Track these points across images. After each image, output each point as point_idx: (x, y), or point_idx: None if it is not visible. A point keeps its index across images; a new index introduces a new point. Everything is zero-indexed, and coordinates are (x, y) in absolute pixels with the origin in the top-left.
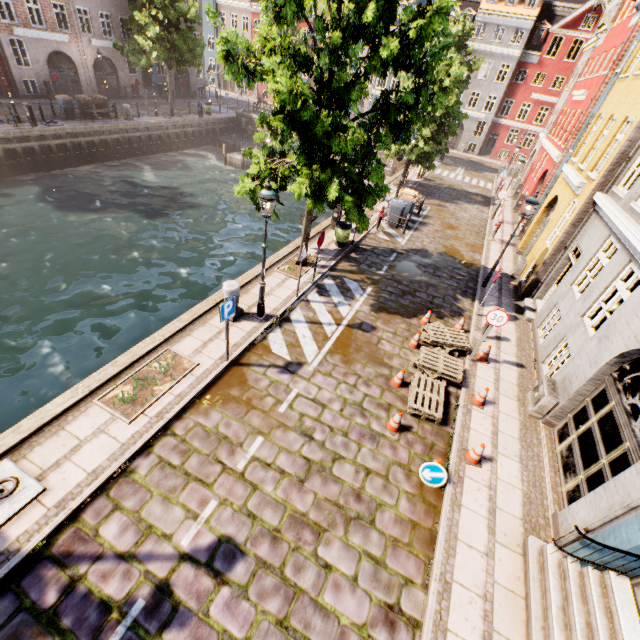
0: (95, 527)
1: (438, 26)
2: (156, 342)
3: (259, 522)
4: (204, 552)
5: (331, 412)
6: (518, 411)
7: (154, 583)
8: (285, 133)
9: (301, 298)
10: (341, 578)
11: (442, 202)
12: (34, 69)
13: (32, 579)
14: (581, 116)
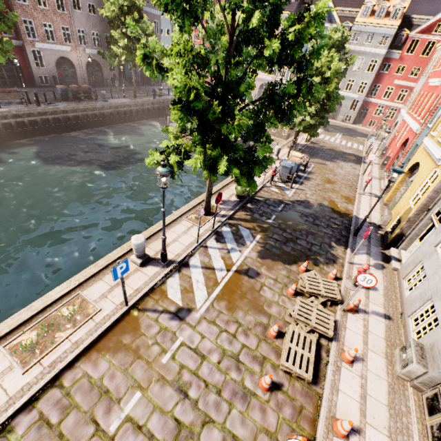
0: None
1: (314, 29)
2: (70, 286)
3: None
4: None
5: (209, 364)
6: (386, 370)
7: None
8: (183, 119)
9: (201, 244)
10: None
11: (323, 161)
12: (47, 68)
13: None
14: (438, 98)
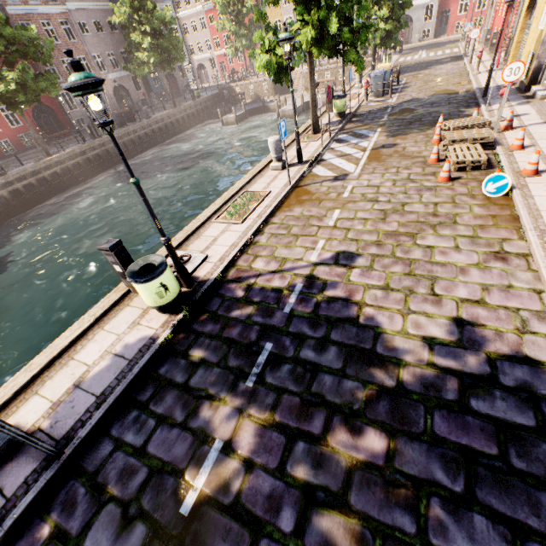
0: (248, 266)
1: None
2: (235, 190)
3: (361, 241)
4: (329, 260)
5: (385, 187)
6: None
7: (303, 277)
8: None
9: (326, 149)
10: (444, 249)
11: (415, 72)
12: (80, 110)
13: (224, 290)
14: None
